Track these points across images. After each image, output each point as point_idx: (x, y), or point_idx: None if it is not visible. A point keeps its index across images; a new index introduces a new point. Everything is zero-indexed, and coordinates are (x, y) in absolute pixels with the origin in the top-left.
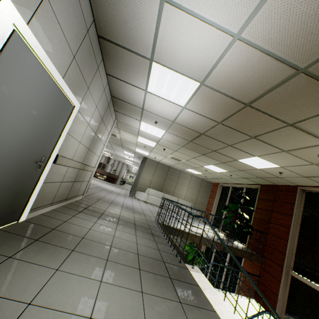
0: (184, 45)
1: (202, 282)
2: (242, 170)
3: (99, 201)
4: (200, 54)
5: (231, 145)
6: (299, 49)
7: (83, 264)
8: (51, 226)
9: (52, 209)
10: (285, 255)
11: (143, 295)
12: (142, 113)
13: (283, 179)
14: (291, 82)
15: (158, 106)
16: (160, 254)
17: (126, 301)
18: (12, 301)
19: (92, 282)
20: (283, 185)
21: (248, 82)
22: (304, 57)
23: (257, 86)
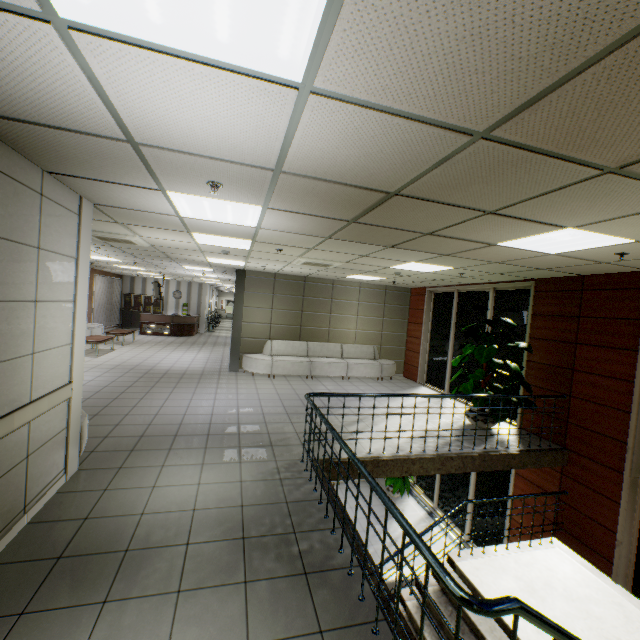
0: None
1: None
2: (500, 261)
3: (133, 459)
4: None
5: (495, 212)
6: None
7: None
8: None
9: None
10: (627, 446)
11: None
12: (145, 161)
13: (614, 265)
14: None
15: (184, 115)
16: None
17: None
18: None
19: None
20: (602, 275)
21: None
22: None
23: None
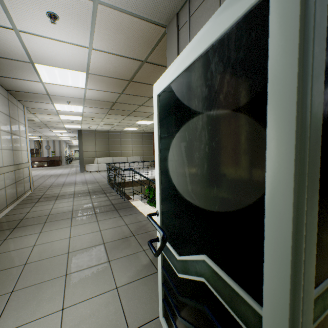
0: (55, 53)
1: (137, 204)
2: None
3: (51, 188)
4: (72, 58)
5: (142, 105)
6: (133, 52)
7: (57, 225)
8: (19, 218)
9: (10, 209)
10: None
11: (98, 222)
12: (50, 97)
13: None
14: (144, 67)
15: (62, 91)
16: (110, 202)
17: (88, 227)
18: (24, 248)
19: (66, 228)
20: None
21: (120, 69)
22: (139, 56)
23: (127, 71)
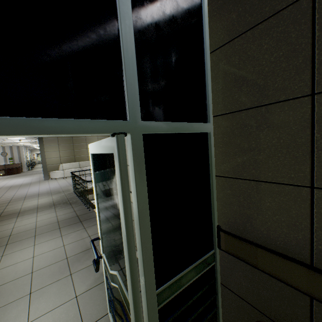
0: None
1: None
2: None
3: (11, 203)
4: None
5: None
6: None
7: (19, 245)
8: None
9: None
10: None
11: (62, 237)
12: None
13: None
14: None
15: None
16: (75, 213)
17: (52, 243)
18: None
19: (29, 248)
20: None
21: None
22: None
23: None
